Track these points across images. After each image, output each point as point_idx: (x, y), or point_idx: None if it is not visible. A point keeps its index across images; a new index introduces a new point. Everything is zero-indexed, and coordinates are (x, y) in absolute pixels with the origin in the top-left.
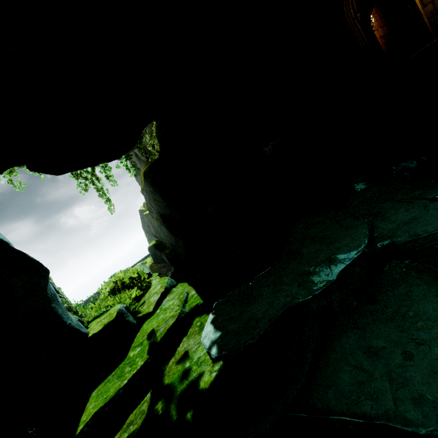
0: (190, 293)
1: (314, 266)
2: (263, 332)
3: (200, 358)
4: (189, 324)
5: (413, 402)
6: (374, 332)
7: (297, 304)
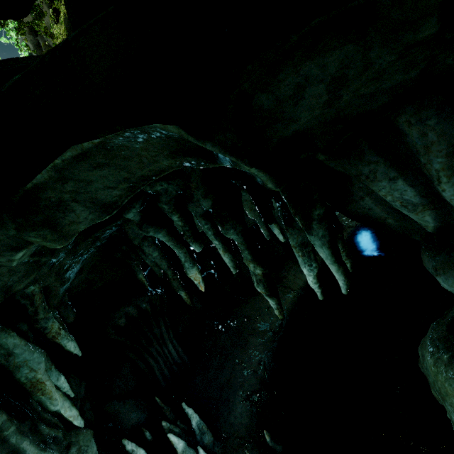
0: None
1: None
2: None
3: None
4: None
5: None
6: None
7: None
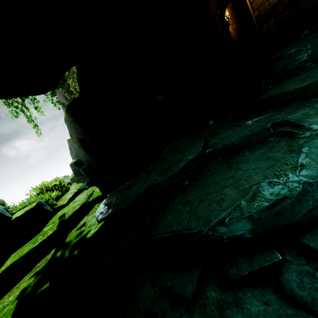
0: (95, 190)
1: (170, 164)
2: (131, 202)
3: (92, 223)
4: (91, 208)
5: (196, 220)
6: (190, 194)
7: (154, 185)
